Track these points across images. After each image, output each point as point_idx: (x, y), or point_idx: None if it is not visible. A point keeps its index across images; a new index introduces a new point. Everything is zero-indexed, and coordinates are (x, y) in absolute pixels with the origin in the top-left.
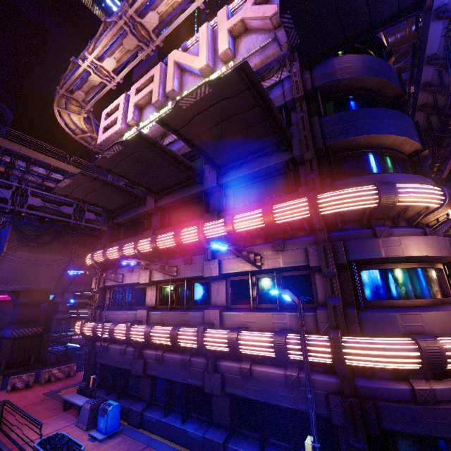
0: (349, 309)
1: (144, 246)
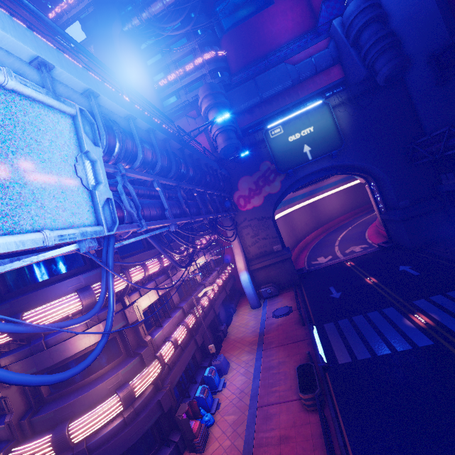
0: (23, 419)
1: None
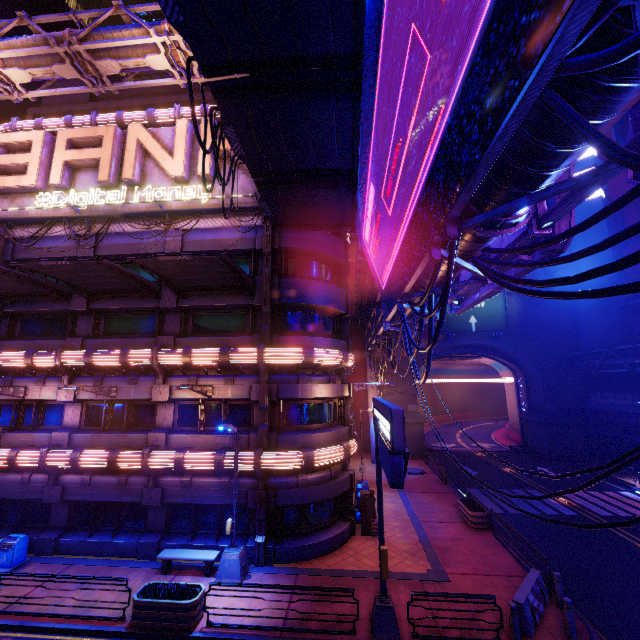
0: (272, 433)
1: (73, 361)
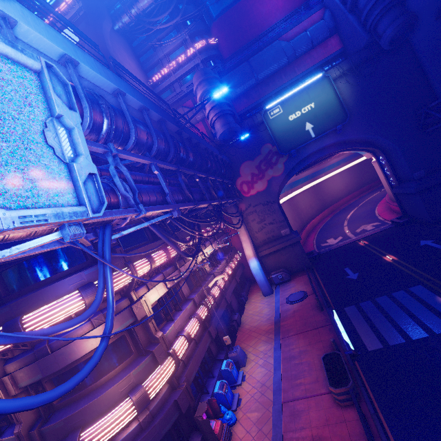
0: (32, 430)
1: None
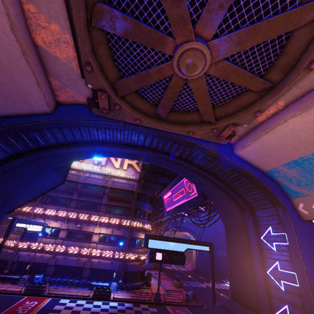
0: (129, 247)
1: (72, 216)
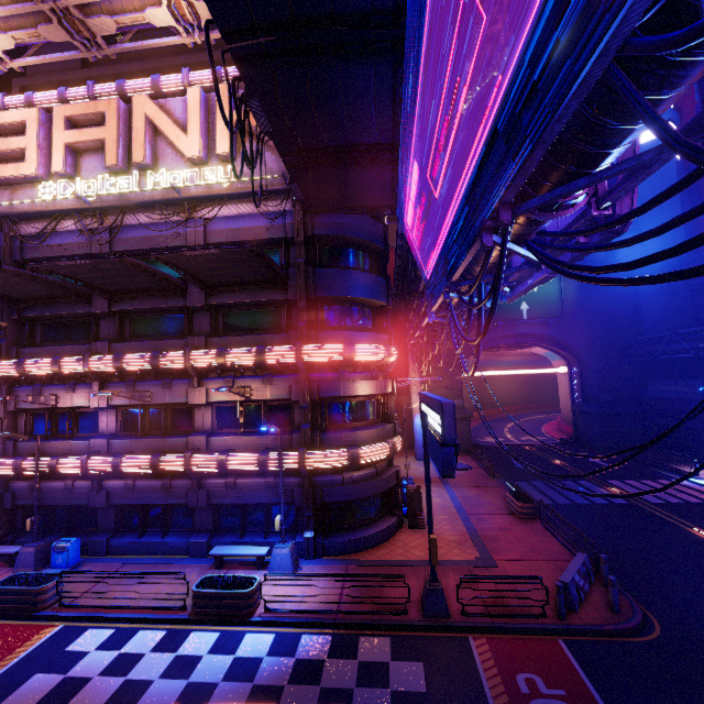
0: (315, 432)
1: (102, 366)
